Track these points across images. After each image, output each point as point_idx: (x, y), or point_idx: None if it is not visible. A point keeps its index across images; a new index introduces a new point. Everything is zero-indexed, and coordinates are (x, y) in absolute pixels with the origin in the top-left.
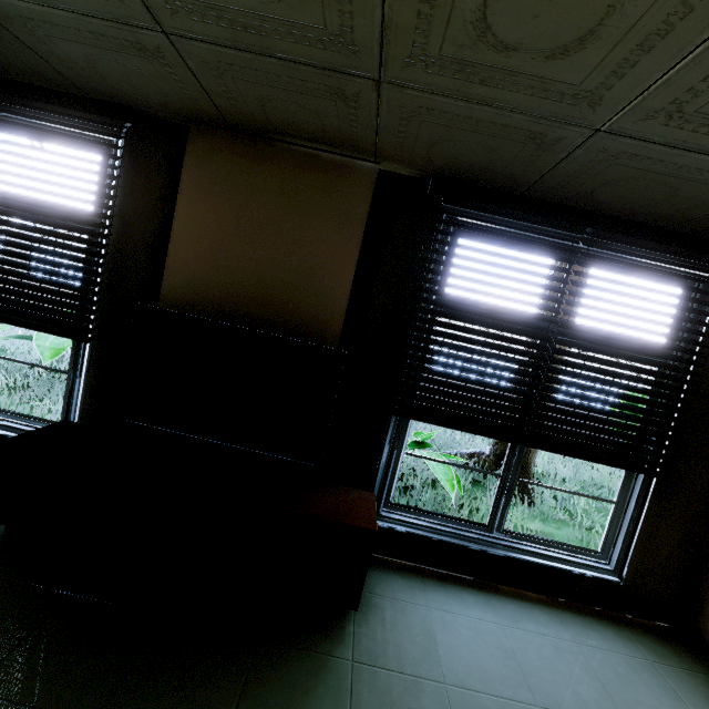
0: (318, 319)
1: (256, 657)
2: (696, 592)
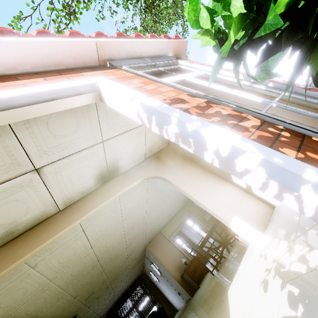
0: None
1: None
2: (173, 305)
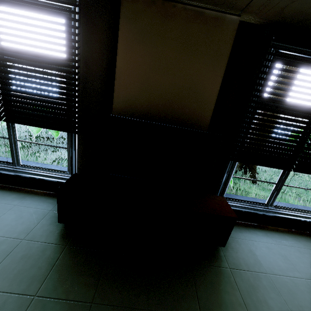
0: (198, 115)
1: (193, 271)
2: None
